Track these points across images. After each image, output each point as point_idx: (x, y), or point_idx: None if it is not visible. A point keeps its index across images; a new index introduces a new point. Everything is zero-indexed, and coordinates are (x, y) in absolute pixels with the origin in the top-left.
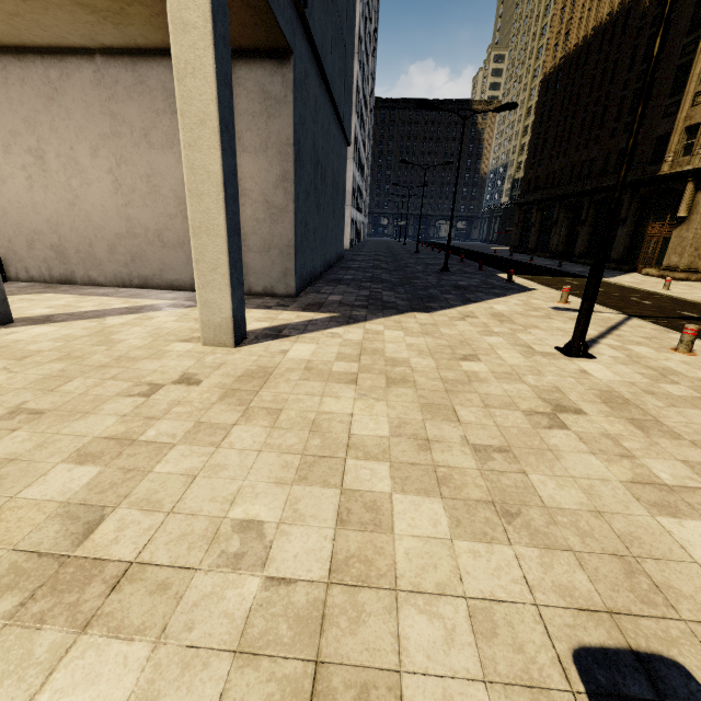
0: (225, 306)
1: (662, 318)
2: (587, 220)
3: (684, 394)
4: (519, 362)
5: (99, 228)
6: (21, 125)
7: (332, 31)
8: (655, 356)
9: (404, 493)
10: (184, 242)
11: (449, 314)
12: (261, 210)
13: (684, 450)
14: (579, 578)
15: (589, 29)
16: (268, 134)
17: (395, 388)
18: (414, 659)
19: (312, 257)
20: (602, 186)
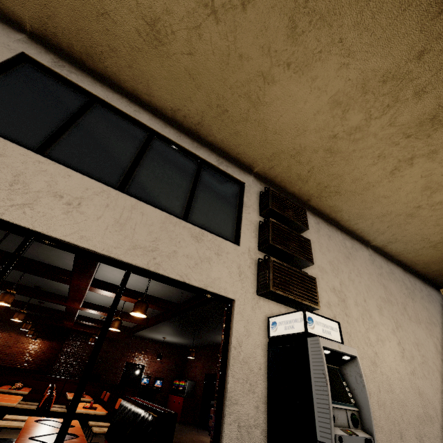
0: None
1: None
2: None
3: None
4: None
5: (401, 404)
6: (327, 265)
7: None
8: None
9: None
10: None
11: None
12: None
13: None
14: None
15: None
16: None
17: None
18: None
19: None
20: None
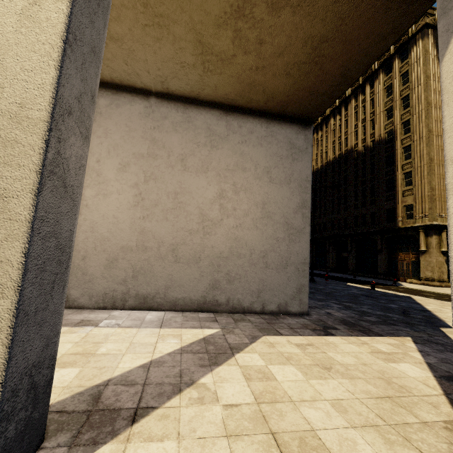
0: None
1: None
2: (352, 250)
3: None
4: None
5: (102, 239)
6: None
7: None
8: None
9: None
10: (200, 257)
11: None
12: (281, 230)
13: None
14: None
15: (324, 162)
16: (292, 171)
17: None
18: None
19: None
20: (359, 232)
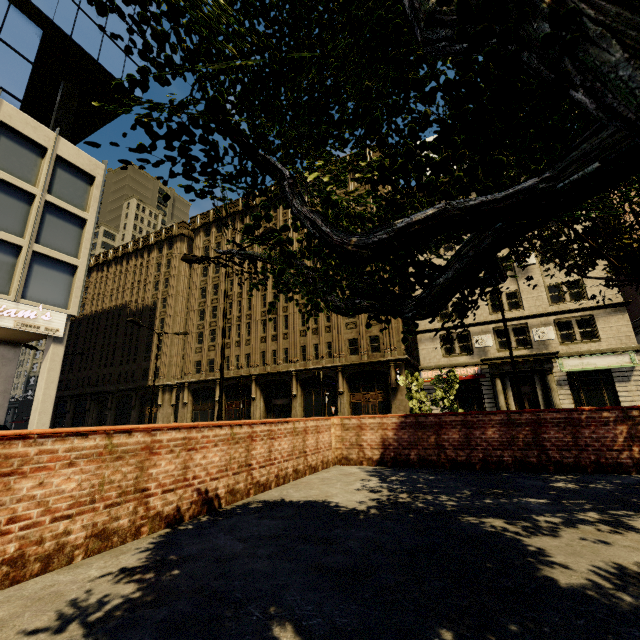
0: None
1: None
2: (112, 407)
3: None
4: None
5: None
6: None
7: None
8: None
9: None
10: None
11: None
12: None
13: None
14: None
15: (99, 308)
16: (1, 372)
17: None
18: None
19: None
20: (120, 389)
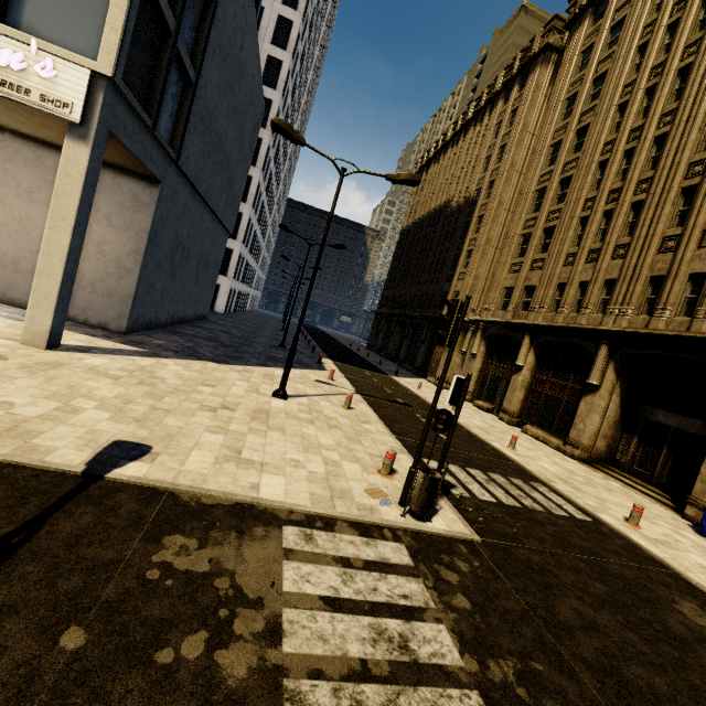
0: (47, 322)
1: (378, 398)
2: (408, 336)
3: (303, 417)
4: (238, 392)
5: None
6: None
7: (214, 166)
8: (325, 406)
9: (97, 410)
10: None
11: (234, 368)
12: (112, 267)
13: (258, 426)
14: (145, 434)
15: (425, 212)
16: (132, 221)
17: (140, 385)
18: (55, 431)
19: (156, 310)
20: (416, 315)
